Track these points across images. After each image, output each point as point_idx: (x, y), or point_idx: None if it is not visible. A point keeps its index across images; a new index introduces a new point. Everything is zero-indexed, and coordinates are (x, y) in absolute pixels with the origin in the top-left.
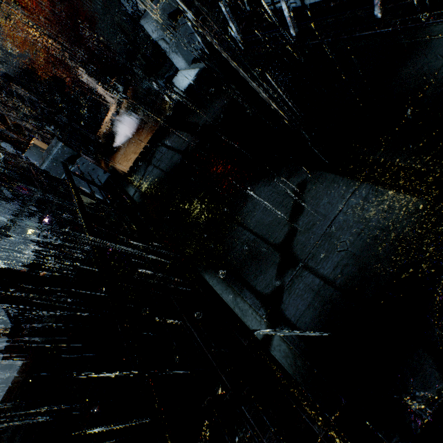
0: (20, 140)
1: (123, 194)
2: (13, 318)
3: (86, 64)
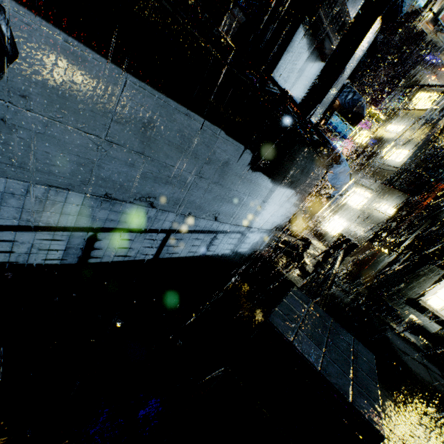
0: None
1: None
2: None
3: None
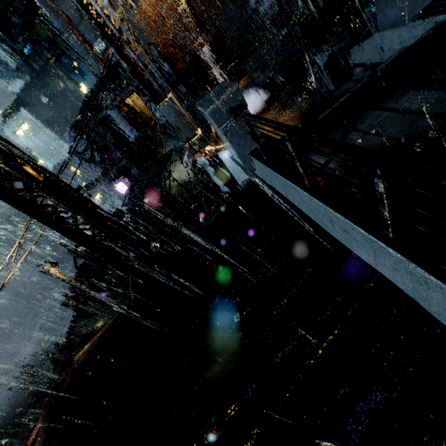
0: (159, 91)
1: None
2: (78, 269)
3: (213, 43)
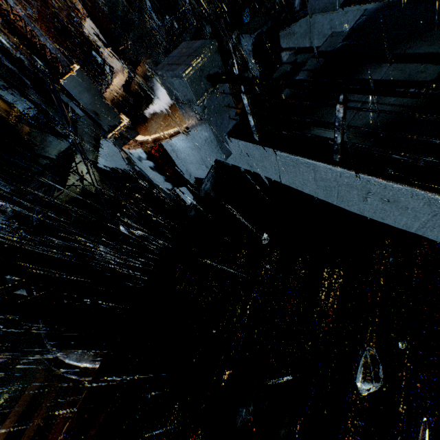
0: (59, 59)
1: (311, 137)
2: None
3: (95, 17)
